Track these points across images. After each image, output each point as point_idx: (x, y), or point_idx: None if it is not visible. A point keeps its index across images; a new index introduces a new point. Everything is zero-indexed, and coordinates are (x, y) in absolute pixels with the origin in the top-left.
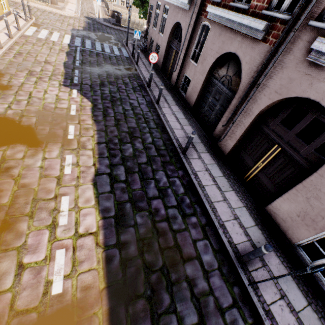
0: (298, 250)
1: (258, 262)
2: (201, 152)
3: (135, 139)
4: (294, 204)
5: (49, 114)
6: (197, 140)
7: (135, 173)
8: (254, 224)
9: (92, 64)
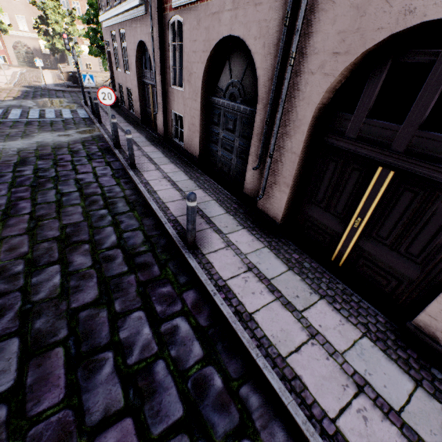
0: None
1: None
2: (229, 232)
3: (75, 249)
4: None
5: None
6: (217, 211)
7: (54, 348)
8: (412, 385)
9: (11, 137)
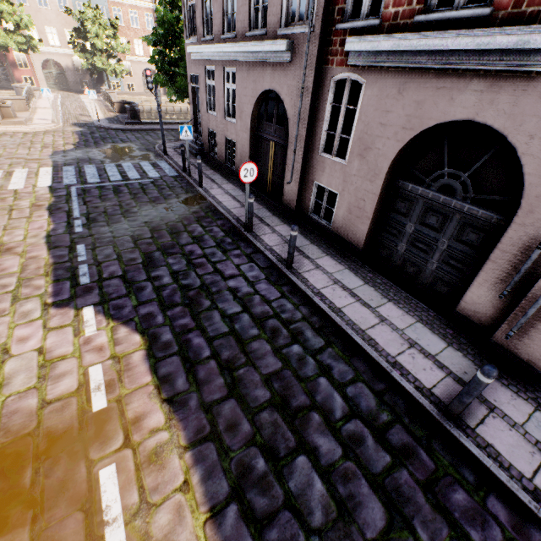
0: None
1: None
2: None
3: (306, 423)
4: None
5: (23, 450)
6: (436, 343)
7: None
8: None
9: (112, 217)
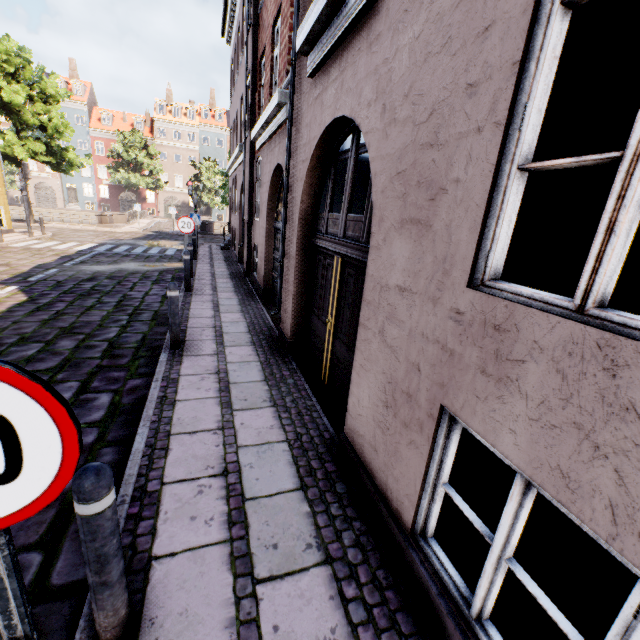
0: (427, 554)
1: (214, 635)
2: (231, 345)
3: (69, 337)
4: (373, 373)
5: None
6: (238, 330)
7: None
8: (293, 487)
9: (100, 263)
